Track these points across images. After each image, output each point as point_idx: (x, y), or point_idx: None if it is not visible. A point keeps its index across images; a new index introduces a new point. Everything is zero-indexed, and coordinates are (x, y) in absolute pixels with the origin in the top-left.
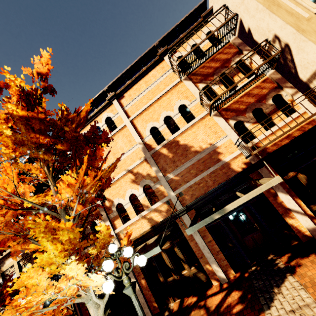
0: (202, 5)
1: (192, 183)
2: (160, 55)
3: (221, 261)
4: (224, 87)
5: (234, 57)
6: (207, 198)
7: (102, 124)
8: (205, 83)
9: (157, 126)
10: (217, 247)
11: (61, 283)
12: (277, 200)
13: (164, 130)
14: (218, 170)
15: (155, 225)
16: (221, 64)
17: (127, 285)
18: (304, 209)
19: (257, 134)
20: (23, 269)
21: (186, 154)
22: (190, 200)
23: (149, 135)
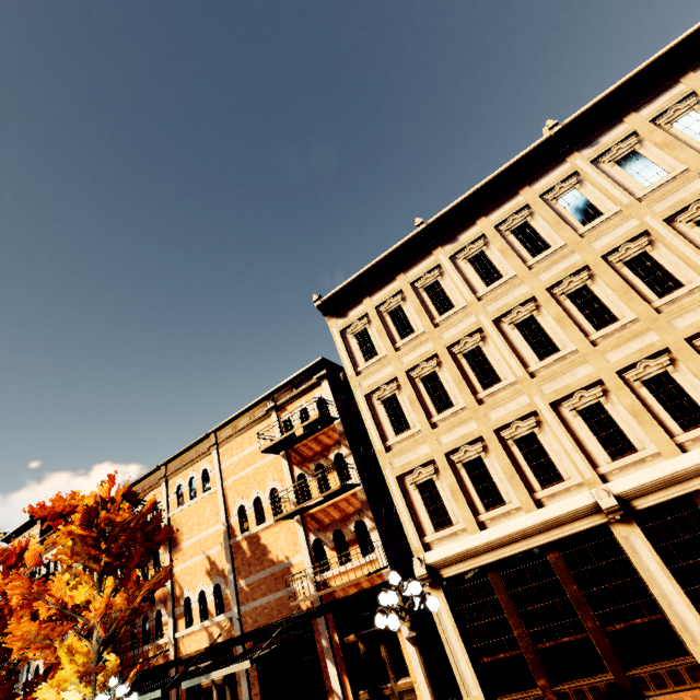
0: (319, 362)
1: (257, 605)
2: (267, 411)
3: None
4: (317, 484)
5: (335, 446)
6: (266, 632)
7: (198, 477)
8: (301, 468)
9: (246, 506)
10: None
11: None
12: (328, 669)
13: (251, 515)
14: (286, 598)
15: (211, 646)
16: (322, 450)
17: None
18: (349, 694)
19: (331, 566)
20: (40, 686)
21: (263, 559)
22: (252, 627)
23: (236, 515)
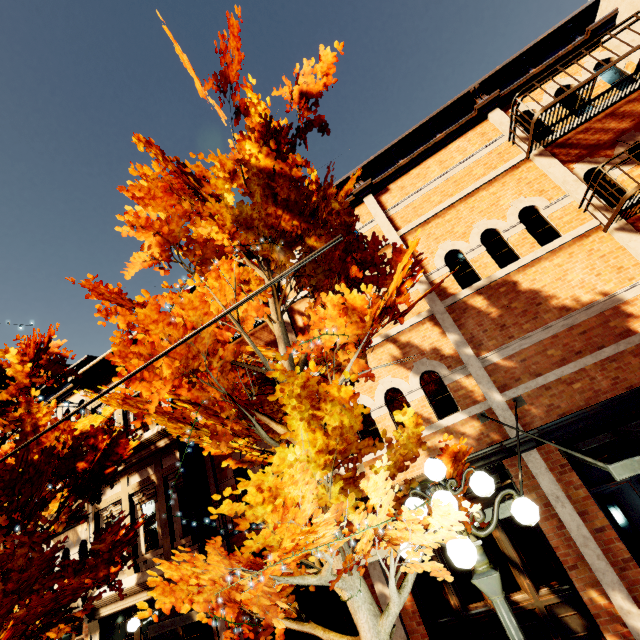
0: (587, 11)
1: (552, 380)
2: (480, 108)
3: (638, 590)
4: None
5: None
6: (594, 418)
7: None
8: (590, 162)
9: (463, 249)
10: (624, 547)
11: (355, 514)
12: None
13: (481, 257)
14: (628, 355)
15: None
16: (636, 123)
17: (481, 567)
18: None
19: None
20: (289, 456)
21: (536, 312)
22: (544, 419)
23: (443, 267)
